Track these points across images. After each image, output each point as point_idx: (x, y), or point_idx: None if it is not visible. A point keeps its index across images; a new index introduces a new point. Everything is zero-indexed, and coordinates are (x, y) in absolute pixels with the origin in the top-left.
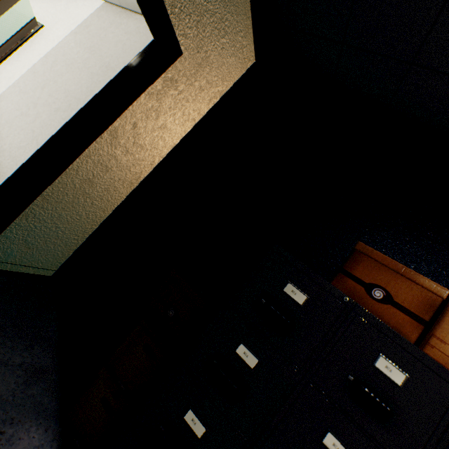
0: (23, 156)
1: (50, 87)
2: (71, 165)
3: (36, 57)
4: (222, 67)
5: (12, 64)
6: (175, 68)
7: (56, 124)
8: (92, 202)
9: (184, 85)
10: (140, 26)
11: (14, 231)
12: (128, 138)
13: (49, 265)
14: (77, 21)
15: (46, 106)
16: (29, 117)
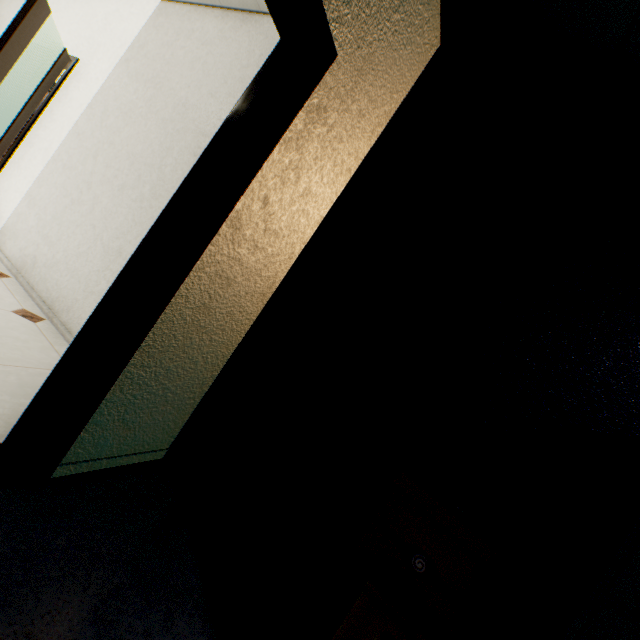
0: (86, 267)
1: (106, 153)
2: (177, 290)
3: (77, 111)
4: (392, 68)
5: (45, 127)
6: (324, 85)
7: (124, 210)
8: (211, 338)
9: (337, 114)
10: (224, 27)
11: (105, 411)
12: (257, 225)
13: (158, 444)
14: (125, 41)
15: (105, 185)
16: (84, 205)
